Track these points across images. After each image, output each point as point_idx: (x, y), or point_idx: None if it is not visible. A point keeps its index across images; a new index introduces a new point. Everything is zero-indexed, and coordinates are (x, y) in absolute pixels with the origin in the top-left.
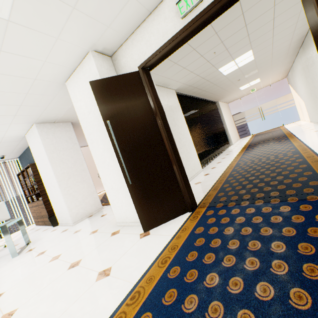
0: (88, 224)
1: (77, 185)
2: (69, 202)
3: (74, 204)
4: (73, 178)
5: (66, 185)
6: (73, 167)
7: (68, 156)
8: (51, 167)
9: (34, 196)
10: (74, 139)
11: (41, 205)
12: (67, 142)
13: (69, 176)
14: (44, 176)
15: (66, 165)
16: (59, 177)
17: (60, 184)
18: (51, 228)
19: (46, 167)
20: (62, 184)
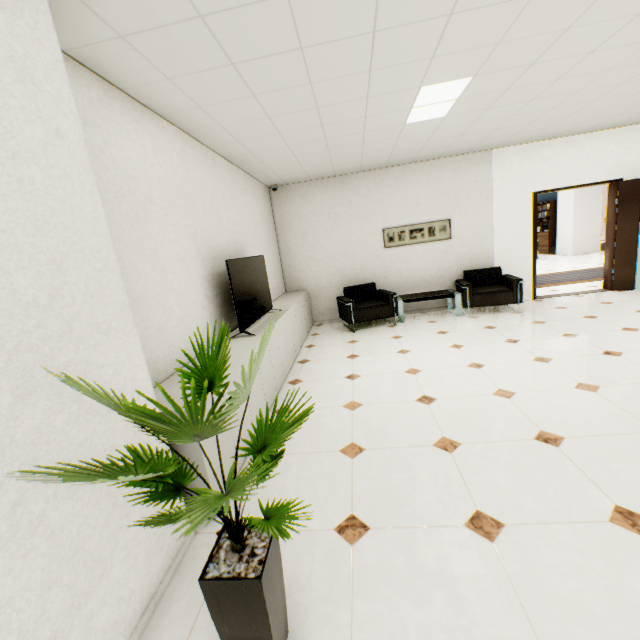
0: (586, 256)
1: (586, 227)
2: (575, 238)
3: (577, 241)
4: (585, 220)
5: (578, 225)
6: (588, 211)
7: (588, 202)
8: (572, 209)
9: (539, 228)
10: (599, 186)
11: (544, 237)
12: (592, 189)
13: (582, 219)
14: (561, 214)
15: (584, 209)
16: (575, 218)
17: (574, 223)
18: (549, 255)
19: (568, 208)
20: (575, 224)
